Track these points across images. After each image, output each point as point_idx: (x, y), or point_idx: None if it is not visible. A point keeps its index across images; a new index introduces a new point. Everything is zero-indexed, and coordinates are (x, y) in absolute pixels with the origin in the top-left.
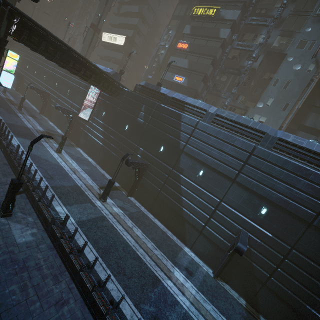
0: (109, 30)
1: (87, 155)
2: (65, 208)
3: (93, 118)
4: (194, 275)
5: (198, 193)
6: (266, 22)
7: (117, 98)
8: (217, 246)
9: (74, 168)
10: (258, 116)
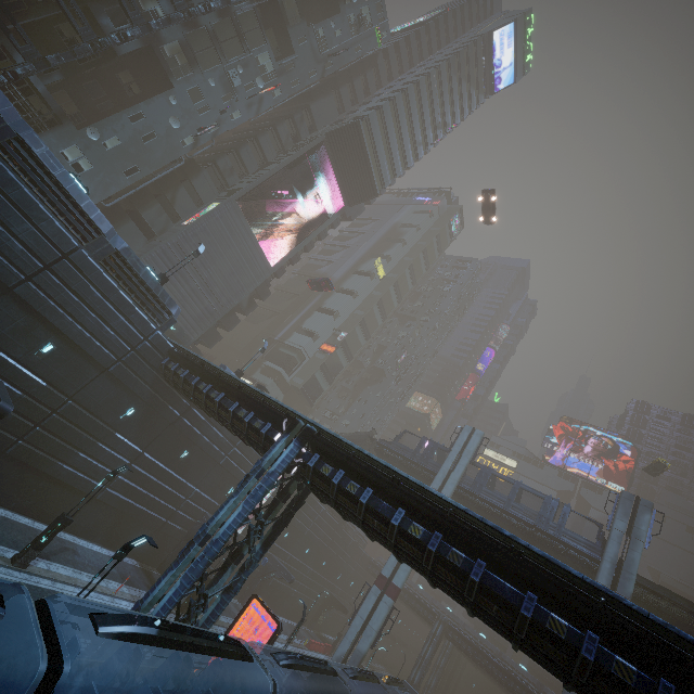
0: None
1: None
2: None
3: None
4: None
5: None
6: None
7: None
8: None
9: None
10: (80, 152)
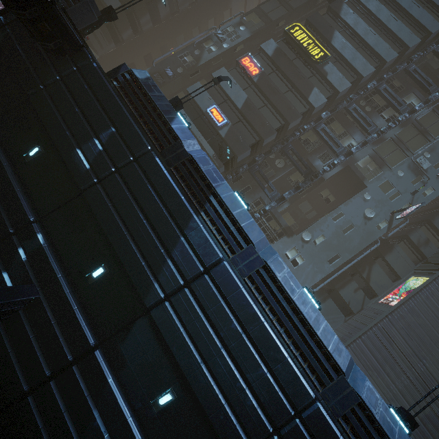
0: None
1: None
2: None
3: None
4: None
5: None
6: (370, 127)
7: (52, 60)
8: None
9: None
10: (296, 250)
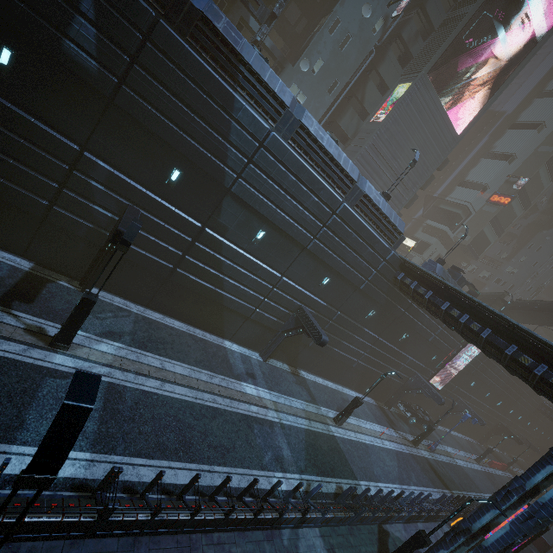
0: None
1: None
2: (24, 447)
3: None
4: (255, 375)
5: (252, 269)
6: None
7: None
8: (267, 328)
9: None
10: (296, 88)
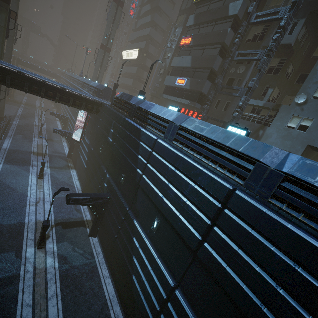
0: (128, 48)
1: (77, 178)
2: None
3: (84, 139)
4: None
5: (148, 259)
6: None
7: (98, 115)
8: None
9: (42, 197)
10: (297, 117)
